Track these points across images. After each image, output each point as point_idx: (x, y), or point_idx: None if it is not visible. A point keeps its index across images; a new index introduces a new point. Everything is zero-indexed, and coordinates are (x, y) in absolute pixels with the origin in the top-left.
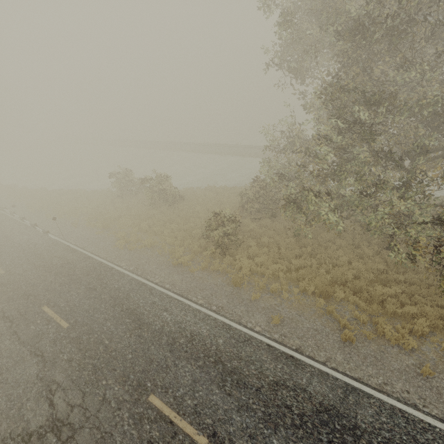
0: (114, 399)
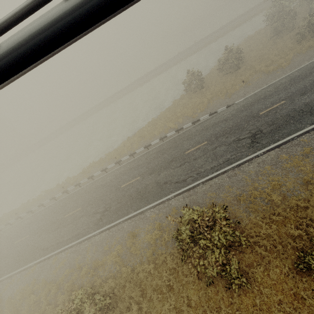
0: None
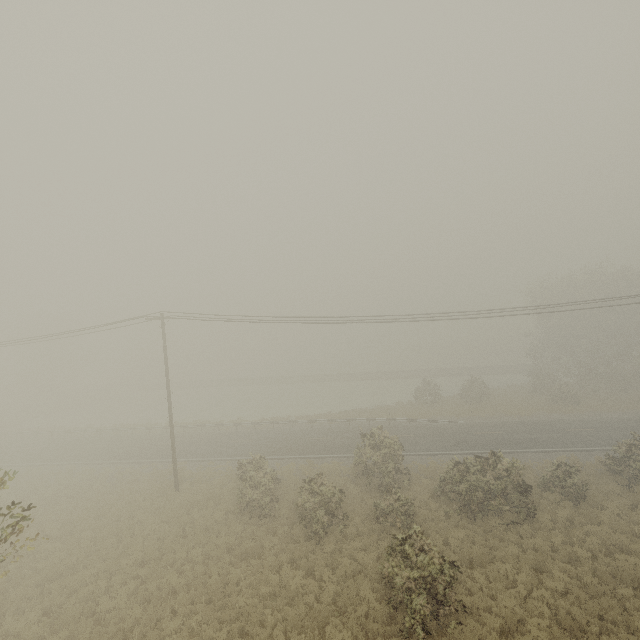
0: None
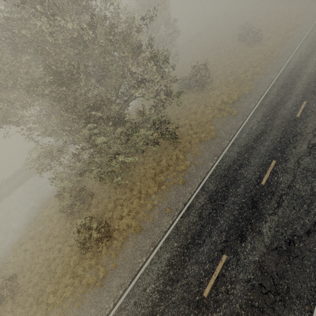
0: None
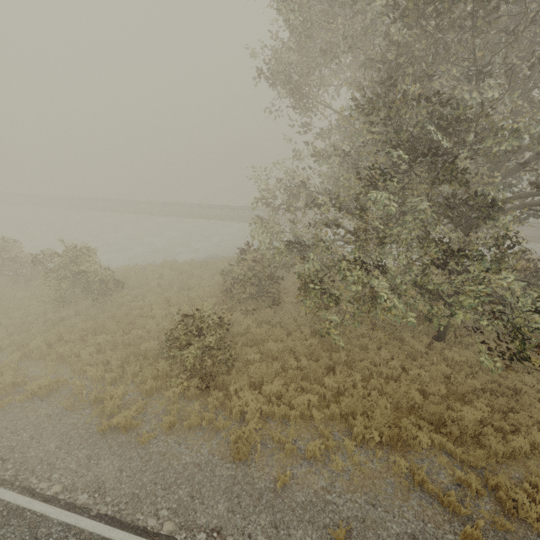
0: None
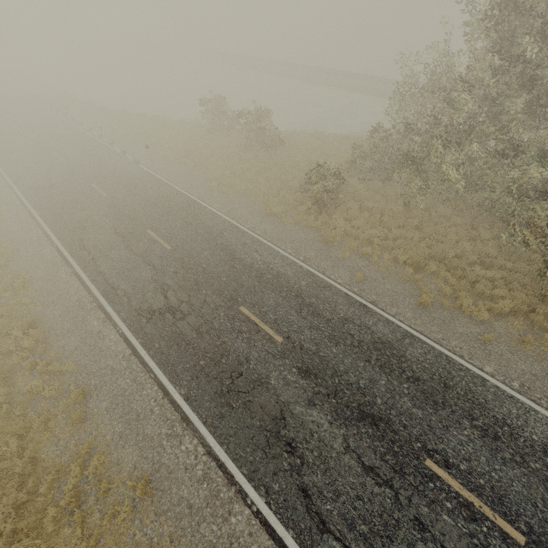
0: (212, 303)
